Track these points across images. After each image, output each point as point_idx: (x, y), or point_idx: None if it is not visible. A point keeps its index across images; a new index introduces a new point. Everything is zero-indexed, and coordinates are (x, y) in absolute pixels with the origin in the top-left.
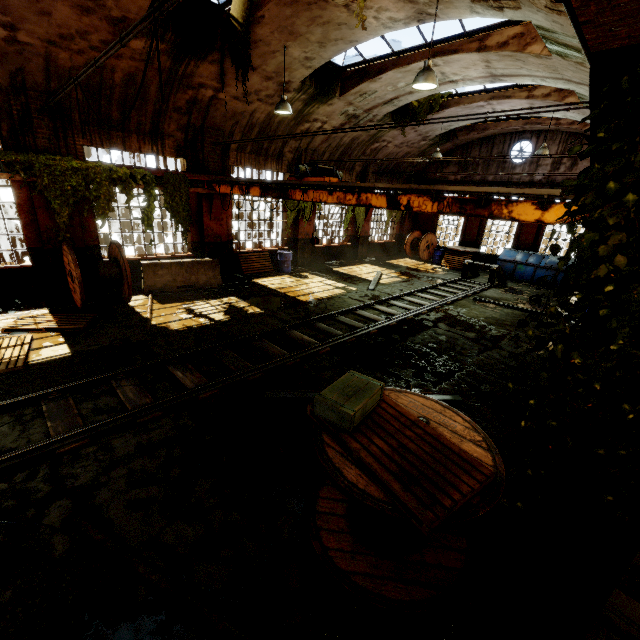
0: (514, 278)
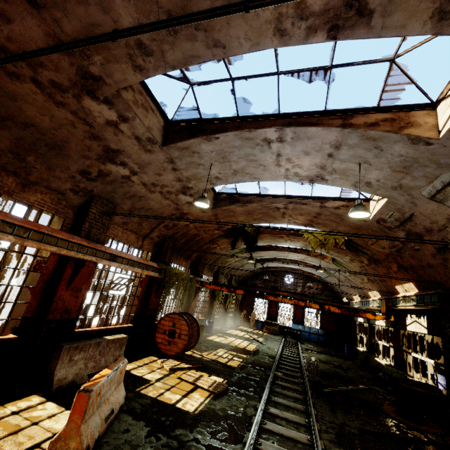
0: (301, 339)
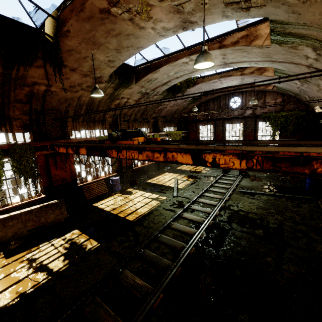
0: None
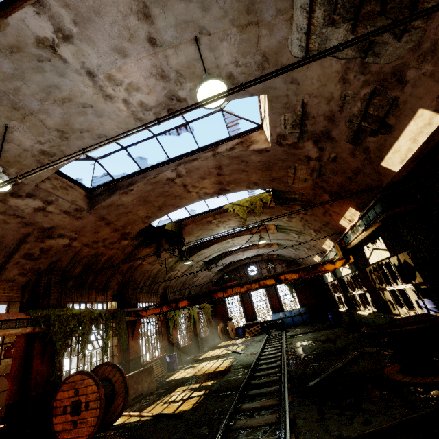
0: (286, 327)
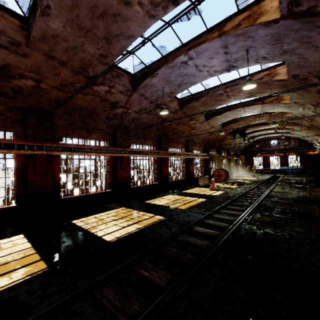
0: (286, 173)
